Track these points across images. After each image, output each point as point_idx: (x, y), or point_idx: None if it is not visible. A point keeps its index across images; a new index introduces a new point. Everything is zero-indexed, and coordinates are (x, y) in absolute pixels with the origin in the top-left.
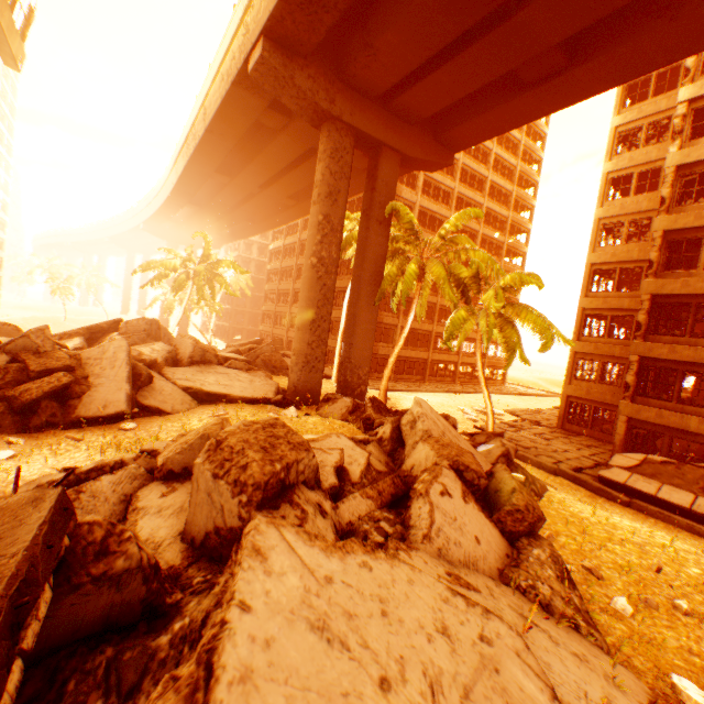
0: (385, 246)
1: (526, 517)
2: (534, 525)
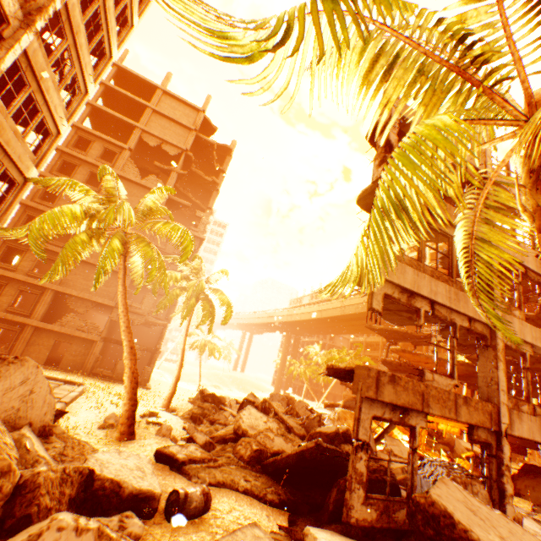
0: None
1: None
2: None
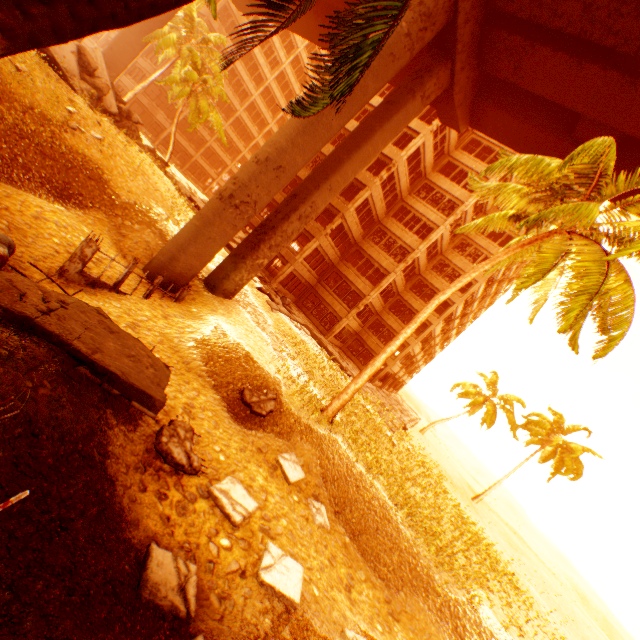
0: (172, 15)
1: (96, 84)
2: (98, 90)
